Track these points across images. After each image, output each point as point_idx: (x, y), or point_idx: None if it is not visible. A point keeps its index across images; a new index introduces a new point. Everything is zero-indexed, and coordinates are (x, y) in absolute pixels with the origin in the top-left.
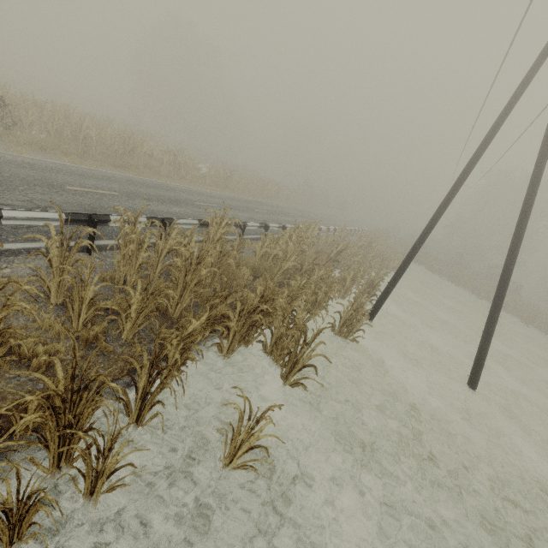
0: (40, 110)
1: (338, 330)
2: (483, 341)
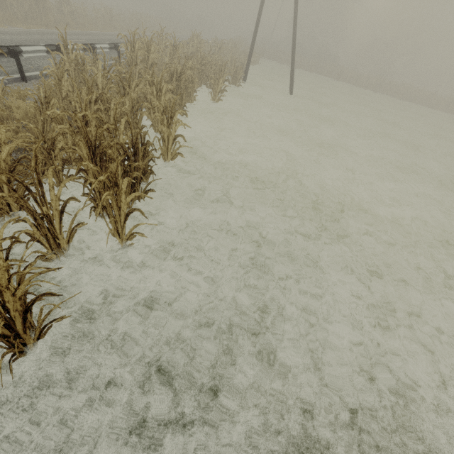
0: None
1: (231, 82)
2: (291, 69)
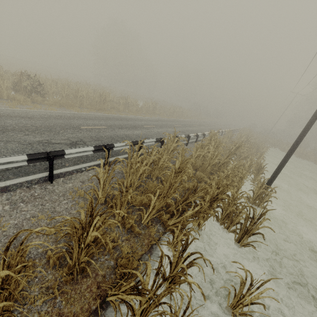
0: (55, 84)
1: (253, 201)
2: None
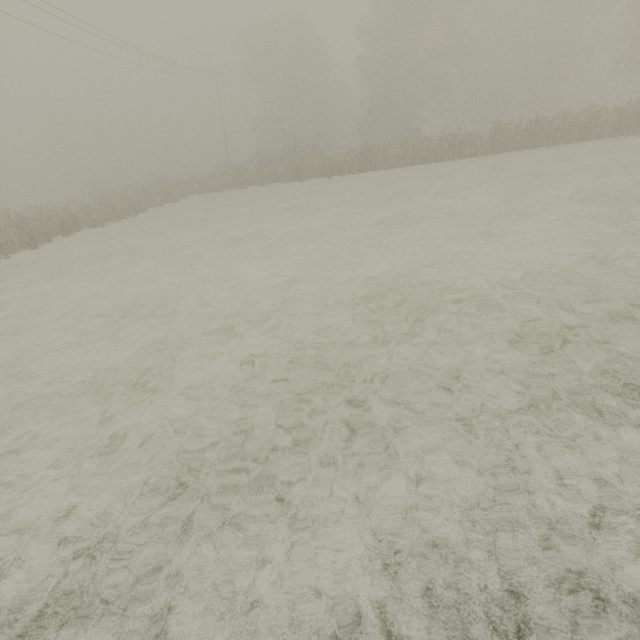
0: None
1: None
2: None
